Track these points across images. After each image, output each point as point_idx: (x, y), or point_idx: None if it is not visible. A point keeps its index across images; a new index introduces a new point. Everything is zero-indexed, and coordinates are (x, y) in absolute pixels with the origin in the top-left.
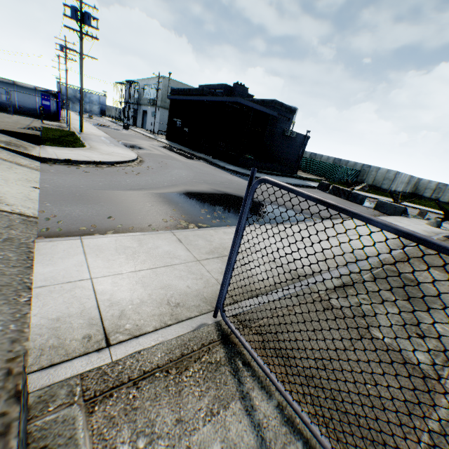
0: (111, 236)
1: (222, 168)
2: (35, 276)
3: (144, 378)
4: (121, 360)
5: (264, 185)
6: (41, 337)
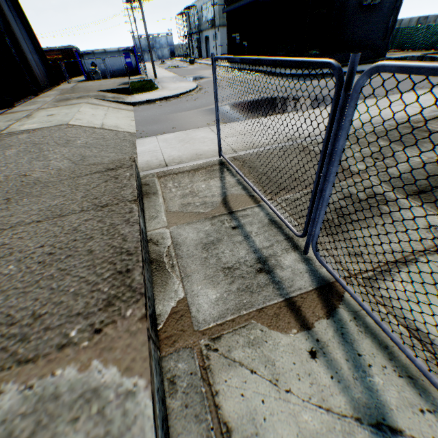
0: (172, 134)
1: (279, 75)
2: (137, 150)
3: (179, 173)
4: (171, 170)
5: (322, 81)
6: (142, 165)
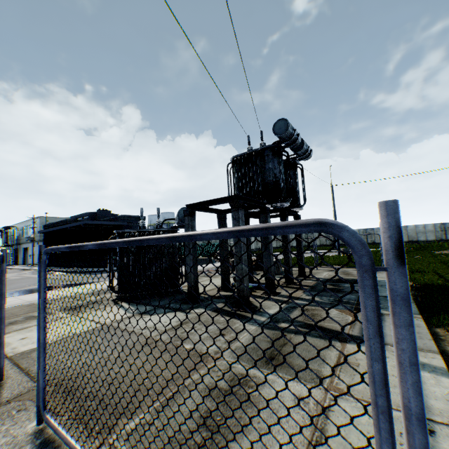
0: None
1: (81, 272)
2: None
3: None
4: None
5: None
6: None
